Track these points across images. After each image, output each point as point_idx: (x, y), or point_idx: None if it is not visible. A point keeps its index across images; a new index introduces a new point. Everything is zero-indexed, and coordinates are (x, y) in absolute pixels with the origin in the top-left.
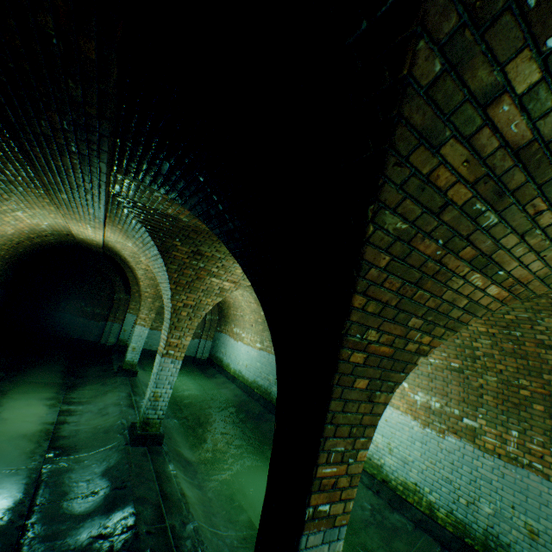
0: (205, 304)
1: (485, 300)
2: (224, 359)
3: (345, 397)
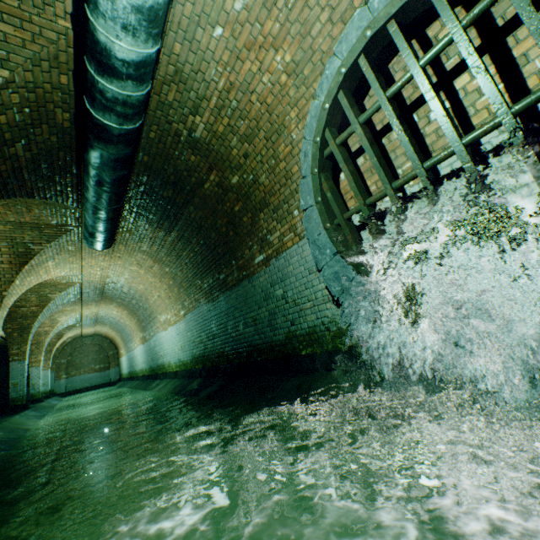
0: (43, 340)
1: (36, 310)
2: (122, 372)
3: (13, 337)
